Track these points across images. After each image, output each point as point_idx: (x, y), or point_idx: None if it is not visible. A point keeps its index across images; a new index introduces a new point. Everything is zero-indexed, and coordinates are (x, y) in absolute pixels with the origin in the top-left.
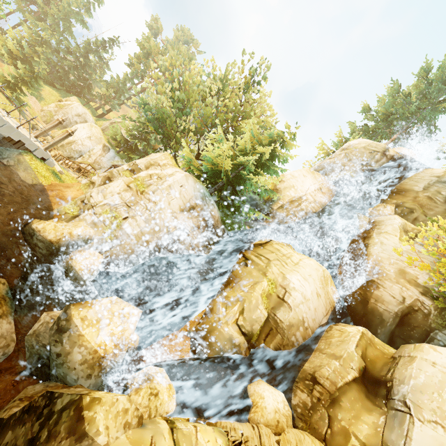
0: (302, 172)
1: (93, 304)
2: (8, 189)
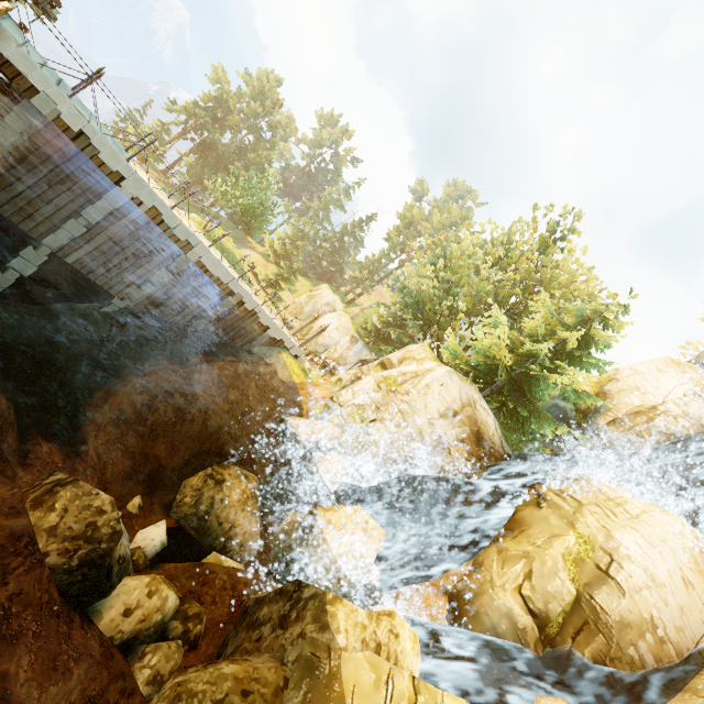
0: (655, 364)
1: (337, 509)
2: (268, 387)
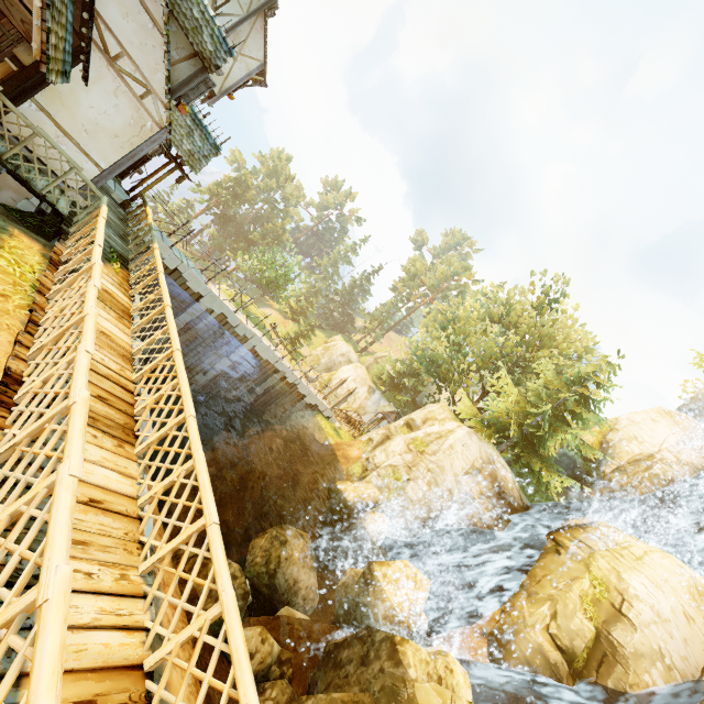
0: (649, 414)
1: (390, 564)
2: (310, 450)
